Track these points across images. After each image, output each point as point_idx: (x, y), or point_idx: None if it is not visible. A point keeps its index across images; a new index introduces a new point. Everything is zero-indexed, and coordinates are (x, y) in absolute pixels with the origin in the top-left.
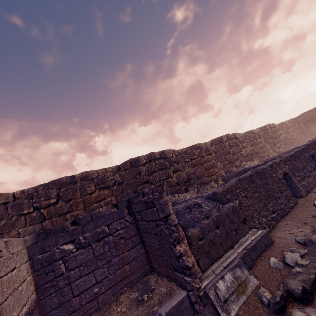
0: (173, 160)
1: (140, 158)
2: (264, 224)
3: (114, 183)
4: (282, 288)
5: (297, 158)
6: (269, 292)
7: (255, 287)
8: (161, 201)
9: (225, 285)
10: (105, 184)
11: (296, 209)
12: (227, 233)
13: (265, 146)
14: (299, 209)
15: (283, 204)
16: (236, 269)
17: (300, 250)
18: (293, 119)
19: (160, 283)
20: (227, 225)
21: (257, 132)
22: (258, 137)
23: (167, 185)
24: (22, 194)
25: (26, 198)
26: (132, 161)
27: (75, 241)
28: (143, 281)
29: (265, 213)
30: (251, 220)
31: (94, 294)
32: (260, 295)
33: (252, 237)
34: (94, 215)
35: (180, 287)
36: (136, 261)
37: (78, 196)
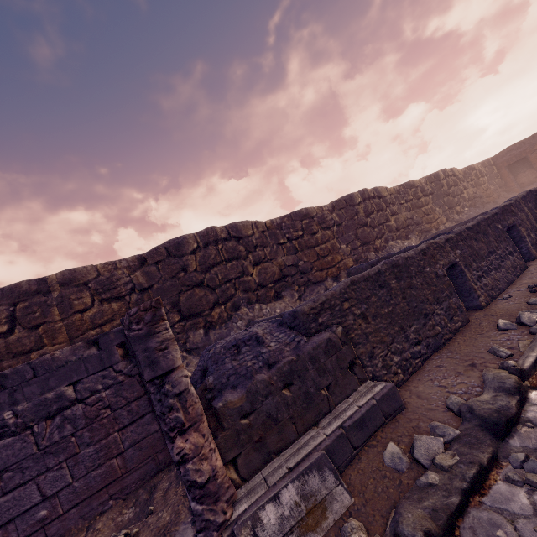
0: (254, 242)
1: (186, 239)
2: (397, 367)
3: (132, 289)
4: (391, 523)
5: (480, 233)
6: (366, 528)
7: (343, 511)
8: (151, 343)
9: (278, 514)
10: (114, 292)
11: (464, 333)
12: (310, 395)
13: (433, 211)
14: (469, 334)
15: (439, 326)
16: (309, 476)
17: (448, 428)
18: (490, 159)
19: (168, 498)
20: (312, 379)
21: (421, 185)
22: (422, 194)
23: (239, 289)
24: None
25: None
26: (170, 245)
27: None
28: (151, 484)
29: (400, 345)
30: (368, 362)
31: (39, 521)
32: (344, 536)
33: (360, 400)
34: (41, 366)
35: (193, 514)
36: (138, 449)
37: (55, 318)
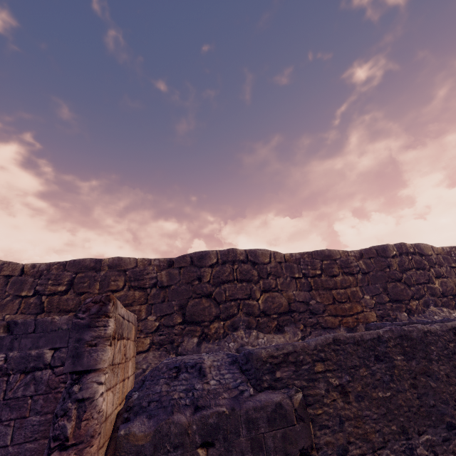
0: (268, 270)
1: (209, 254)
2: None
3: (154, 284)
4: None
5: None
6: None
7: None
8: (87, 335)
9: None
10: (140, 282)
11: None
12: None
13: None
14: None
15: None
16: None
17: None
18: None
19: None
20: (240, 450)
21: None
22: None
23: (242, 310)
24: (31, 269)
25: (34, 276)
26: (194, 256)
27: None
28: None
29: None
30: None
31: None
32: None
33: None
34: (42, 325)
35: None
36: None
37: (95, 291)
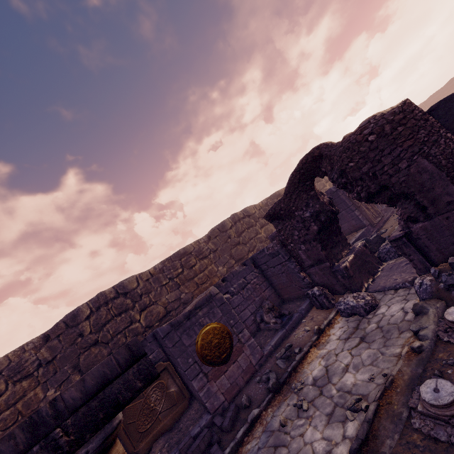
0: None
1: None
2: None
3: None
4: None
5: None
6: None
7: None
8: None
9: None
10: None
11: None
12: None
13: None
14: None
15: None
16: None
17: None
18: (423, 103)
19: None
20: None
21: None
22: None
23: None
24: None
25: None
26: None
27: None
28: None
29: None
30: None
31: None
32: None
33: None
34: None
35: None
36: None
37: None
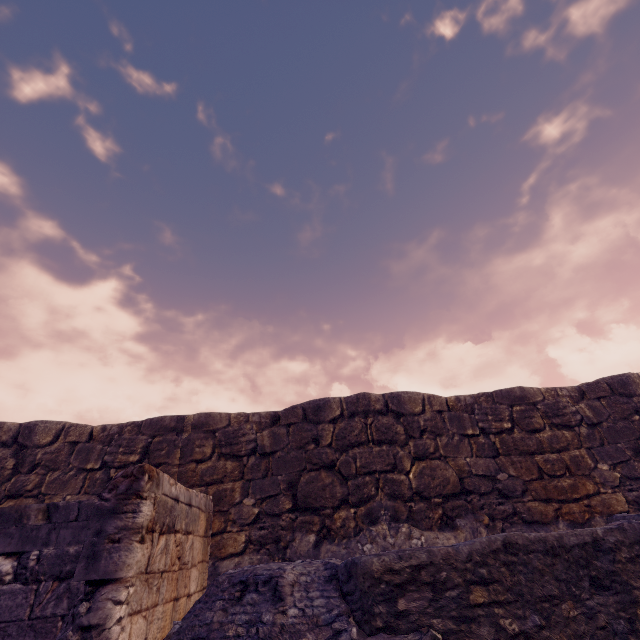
0: (420, 424)
1: (329, 403)
2: None
3: (252, 450)
4: None
5: None
6: None
7: None
8: (111, 525)
9: None
10: (234, 448)
11: None
12: None
13: None
14: None
15: None
16: None
17: None
18: None
19: None
20: None
21: None
22: None
23: (383, 490)
24: (101, 433)
25: (103, 442)
26: (308, 406)
27: (22, 557)
28: None
29: None
30: None
31: None
32: None
33: None
34: (87, 509)
35: None
36: None
37: (174, 461)
